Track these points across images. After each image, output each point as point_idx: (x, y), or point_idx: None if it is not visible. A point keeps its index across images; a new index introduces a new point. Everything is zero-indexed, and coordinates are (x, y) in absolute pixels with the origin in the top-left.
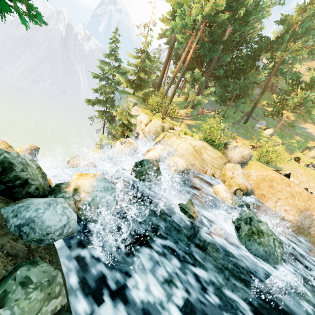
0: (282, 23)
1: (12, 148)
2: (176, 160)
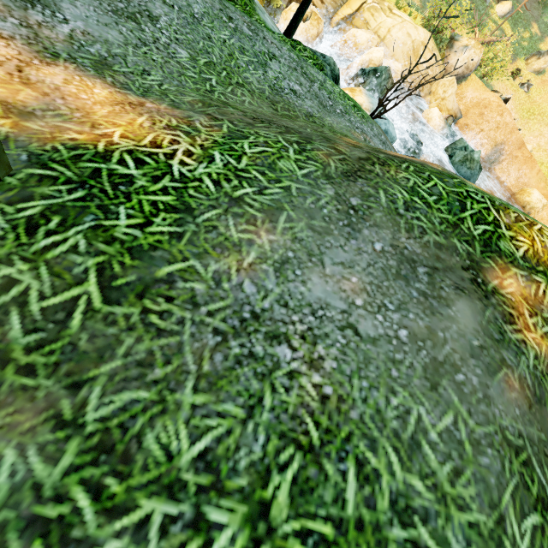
0: None
1: None
2: (393, 67)
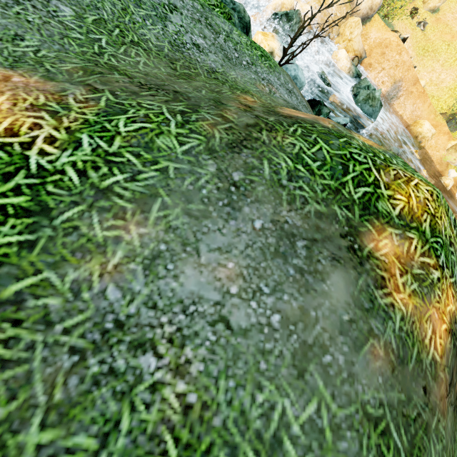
0: None
1: None
2: (304, 10)
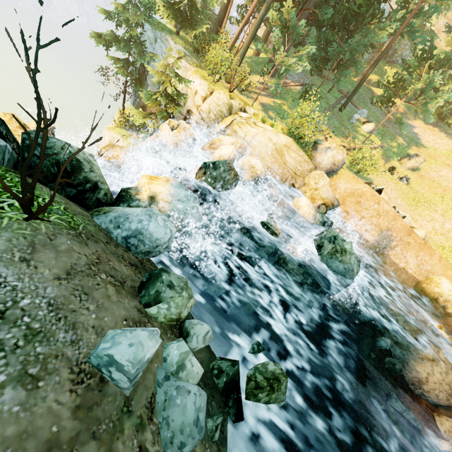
0: None
1: (28, 128)
2: (253, 162)
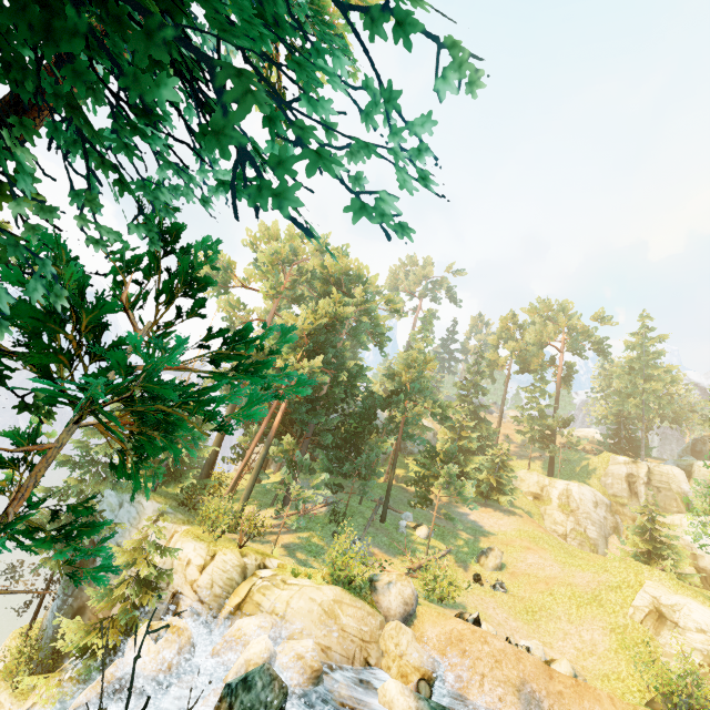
0: (391, 378)
1: None
2: (298, 648)
